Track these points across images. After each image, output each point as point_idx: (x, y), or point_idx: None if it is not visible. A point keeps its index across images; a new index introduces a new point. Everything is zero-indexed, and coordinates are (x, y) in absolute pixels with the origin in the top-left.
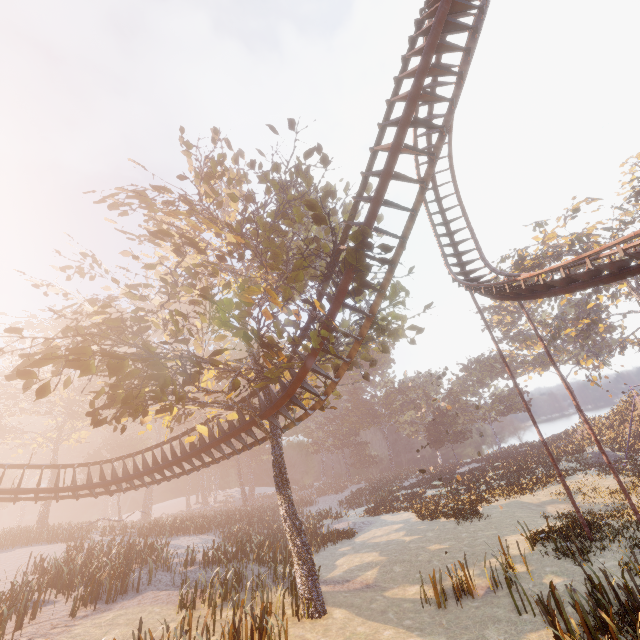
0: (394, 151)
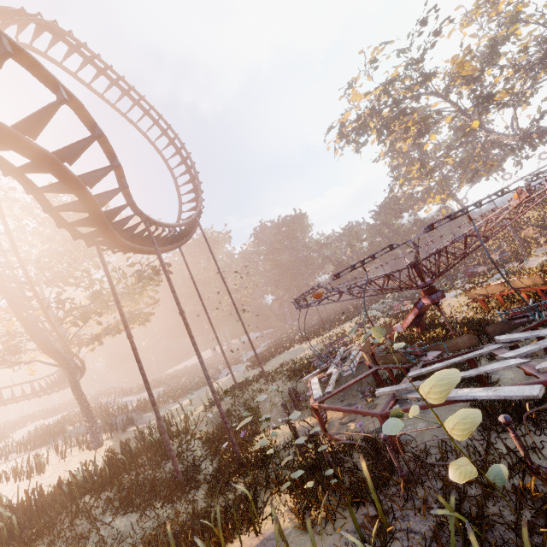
0: None
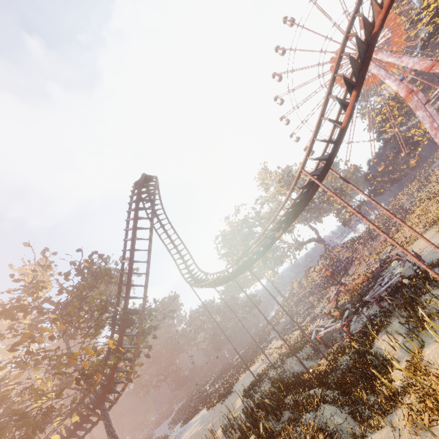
0: (130, 266)
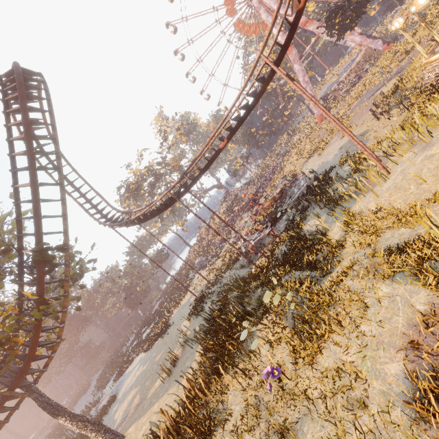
0: (35, 189)
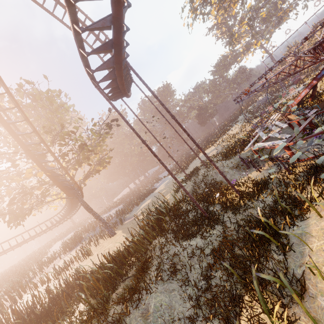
0: None
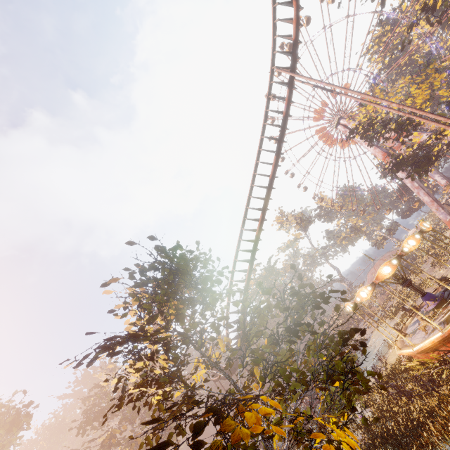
0: None
